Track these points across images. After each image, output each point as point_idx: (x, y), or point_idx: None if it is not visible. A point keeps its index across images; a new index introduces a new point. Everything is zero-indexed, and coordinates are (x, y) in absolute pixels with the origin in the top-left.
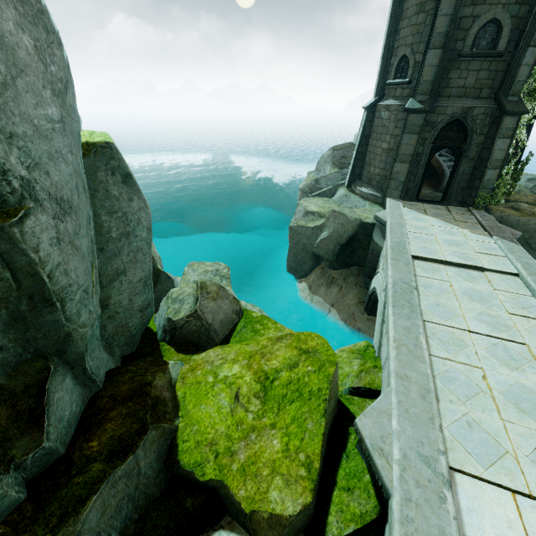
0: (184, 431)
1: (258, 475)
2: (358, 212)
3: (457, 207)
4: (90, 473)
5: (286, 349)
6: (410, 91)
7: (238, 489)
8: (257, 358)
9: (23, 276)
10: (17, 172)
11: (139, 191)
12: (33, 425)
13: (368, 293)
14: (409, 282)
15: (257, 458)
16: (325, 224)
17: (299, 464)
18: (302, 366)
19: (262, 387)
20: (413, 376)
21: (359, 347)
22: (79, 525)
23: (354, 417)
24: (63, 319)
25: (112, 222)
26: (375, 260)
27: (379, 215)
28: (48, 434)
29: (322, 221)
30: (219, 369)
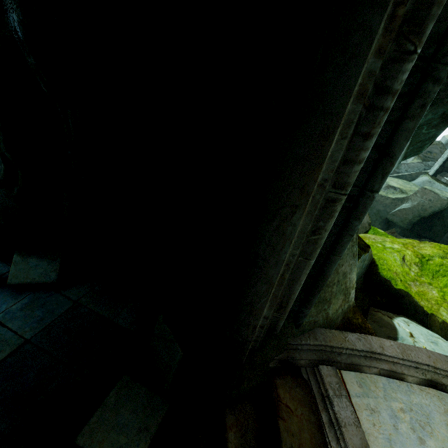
0: (379, 260)
1: (428, 301)
2: (447, 194)
3: None
4: None
5: (432, 248)
6: None
7: (419, 300)
8: (409, 246)
9: None
10: None
11: None
12: None
13: None
14: None
15: (424, 294)
16: (409, 197)
17: None
18: None
19: (419, 261)
20: None
21: None
22: None
23: None
24: None
25: None
26: None
27: None
28: None
29: (404, 196)
30: (382, 243)
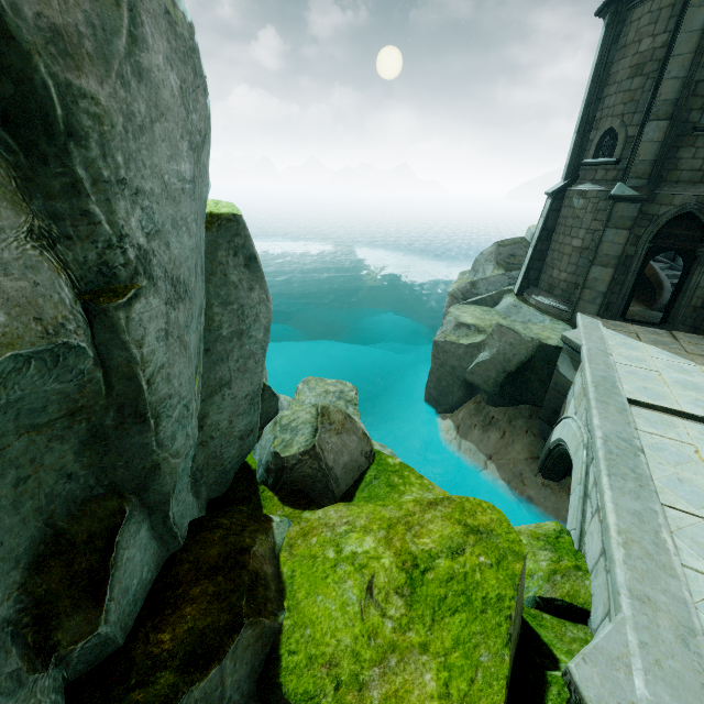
0: (291, 635)
1: None
2: (534, 329)
3: (687, 333)
4: (155, 687)
5: (444, 522)
6: (618, 174)
7: None
8: (400, 529)
9: (118, 379)
10: (135, 239)
11: (262, 278)
12: (90, 597)
13: (545, 446)
14: (630, 439)
15: (399, 701)
16: (485, 341)
17: None
18: (471, 553)
19: (408, 578)
20: (660, 599)
21: (547, 531)
22: None
23: (551, 652)
24: (153, 443)
25: (225, 316)
26: (559, 398)
27: (570, 336)
28: (108, 613)
29: (481, 338)
30: (343, 540)
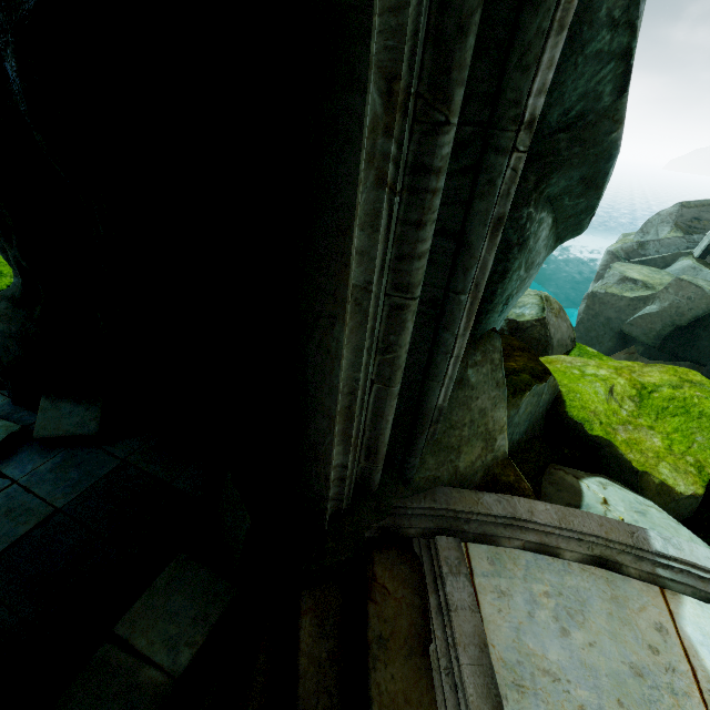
0: (568, 394)
1: (643, 453)
2: None
3: None
4: (521, 377)
5: (661, 374)
6: None
7: (626, 452)
8: (625, 371)
9: None
10: None
11: None
12: None
13: None
14: None
15: (638, 443)
16: (657, 295)
17: (686, 463)
18: (688, 390)
19: (637, 393)
20: None
21: None
22: (521, 404)
23: None
24: None
25: None
26: None
27: None
28: None
29: (649, 293)
30: (582, 368)
